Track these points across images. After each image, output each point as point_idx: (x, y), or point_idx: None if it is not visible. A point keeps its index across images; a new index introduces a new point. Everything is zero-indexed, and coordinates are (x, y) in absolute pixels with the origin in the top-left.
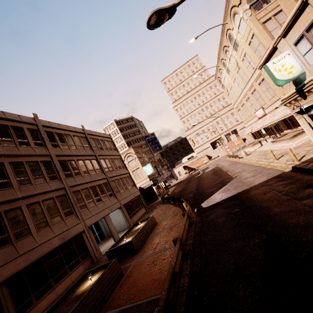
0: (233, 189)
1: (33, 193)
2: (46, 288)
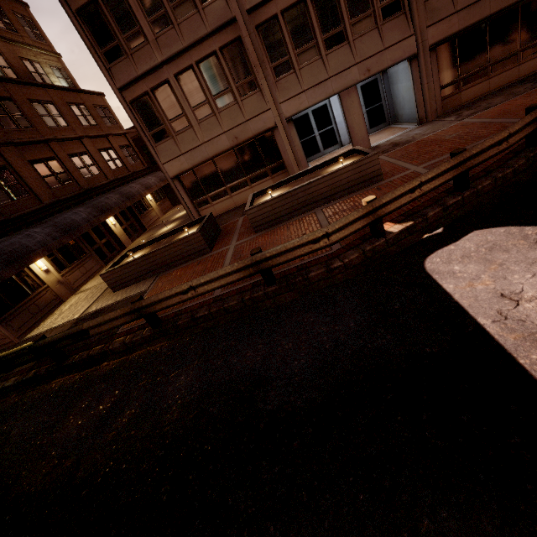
0: None
1: (176, 51)
2: (222, 193)
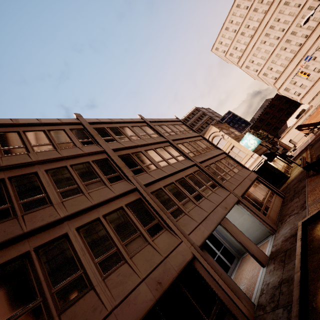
0: None
1: (84, 207)
2: None
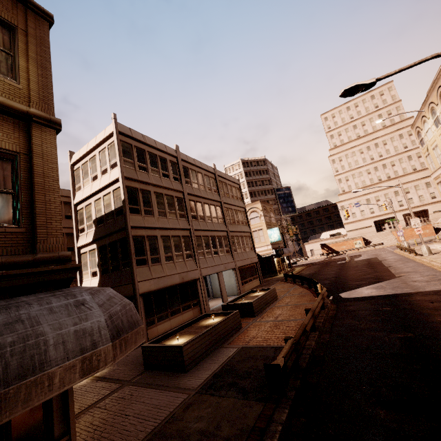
0: (390, 288)
1: (166, 227)
2: (165, 315)
